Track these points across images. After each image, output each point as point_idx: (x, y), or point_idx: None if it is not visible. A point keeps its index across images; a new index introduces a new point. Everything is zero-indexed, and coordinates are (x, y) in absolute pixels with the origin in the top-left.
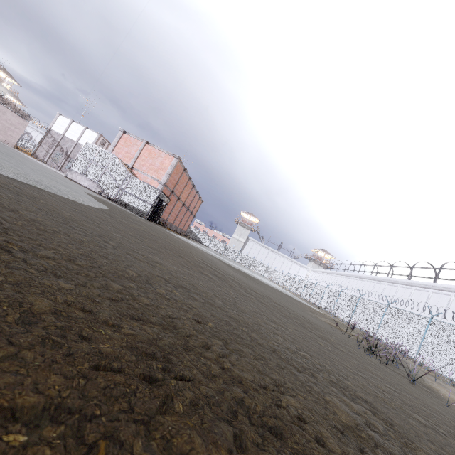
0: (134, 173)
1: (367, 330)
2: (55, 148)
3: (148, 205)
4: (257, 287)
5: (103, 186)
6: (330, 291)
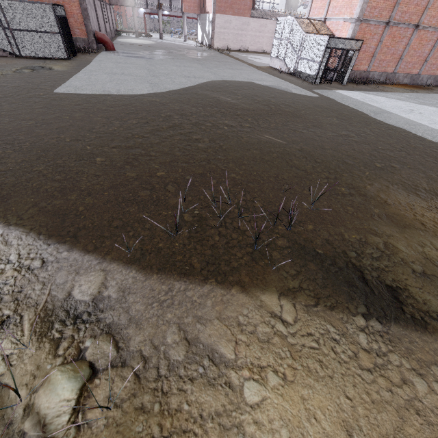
0: (327, 26)
1: None
2: None
3: (317, 65)
4: (253, 138)
5: (287, 62)
6: None
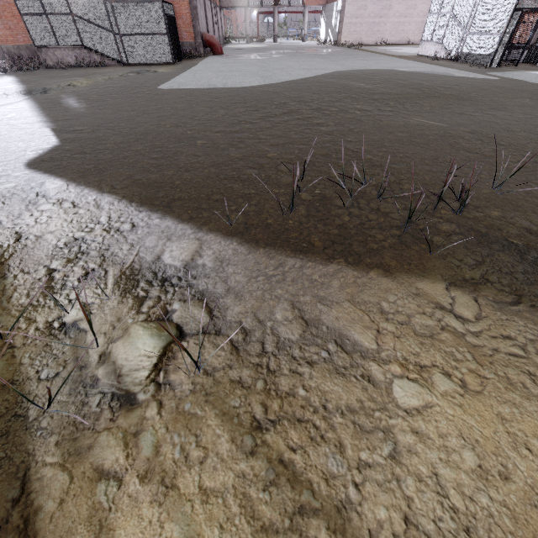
0: None
1: None
2: None
3: (496, 39)
4: (397, 121)
5: (446, 44)
6: None
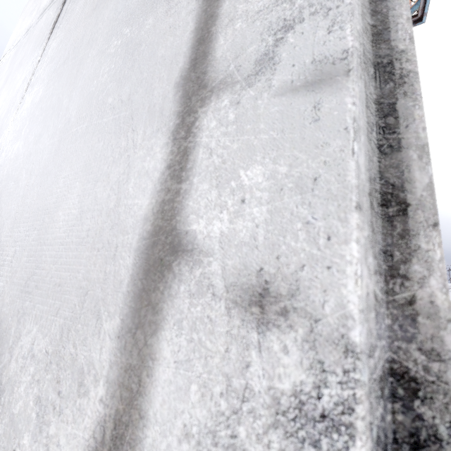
0: None
1: None
2: None
3: None
4: None
5: None
6: None
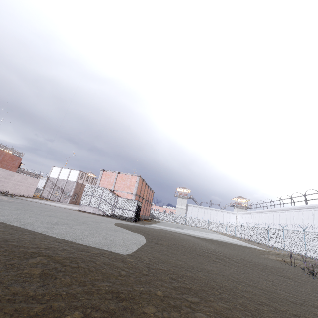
0: (116, 193)
1: (299, 252)
2: (54, 188)
3: (133, 212)
4: (229, 252)
5: (102, 209)
6: (260, 229)
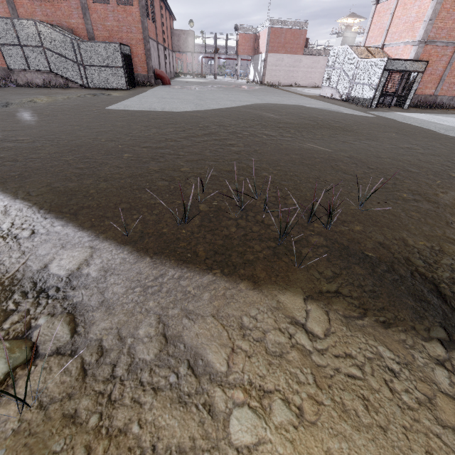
0: (385, 52)
1: None
2: None
3: (373, 88)
4: (293, 145)
5: (339, 89)
6: None
